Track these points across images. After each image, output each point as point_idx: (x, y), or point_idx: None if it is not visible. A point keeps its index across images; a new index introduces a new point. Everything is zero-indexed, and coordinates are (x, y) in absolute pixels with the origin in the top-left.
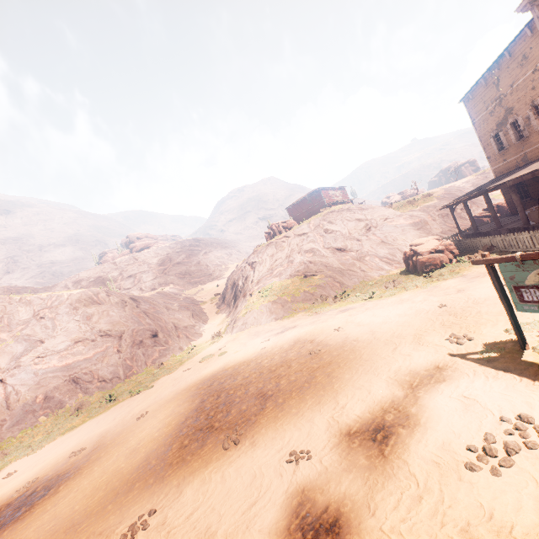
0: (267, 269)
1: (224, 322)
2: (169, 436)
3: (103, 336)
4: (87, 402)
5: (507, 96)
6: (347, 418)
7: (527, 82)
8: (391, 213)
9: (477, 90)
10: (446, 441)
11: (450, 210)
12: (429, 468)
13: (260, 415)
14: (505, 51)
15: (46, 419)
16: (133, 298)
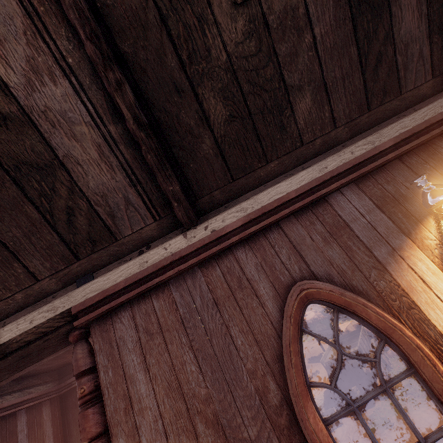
0: None
1: None
2: None
3: None
4: None
5: None
6: None
7: None
8: None
9: None
10: None
11: None
12: None
13: None
14: None
15: None
16: None
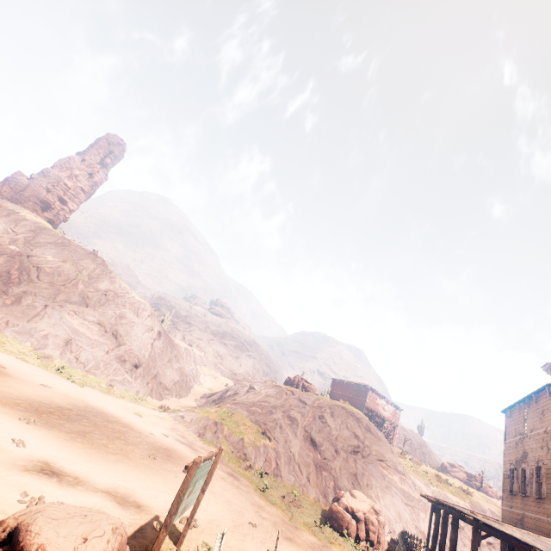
0: (253, 400)
1: (185, 407)
2: (27, 398)
3: (113, 334)
4: (53, 358)
5: (527, 438)
6: (65, 463)
7: (540, 437)
8: (392, 460)
9: (514, 412)
10: (47, 492)
11: (432, 506)
12: (19, 481)
13: (59, 431)
14: (533, 395)
15: (29, 346)
16: (161, 333)
